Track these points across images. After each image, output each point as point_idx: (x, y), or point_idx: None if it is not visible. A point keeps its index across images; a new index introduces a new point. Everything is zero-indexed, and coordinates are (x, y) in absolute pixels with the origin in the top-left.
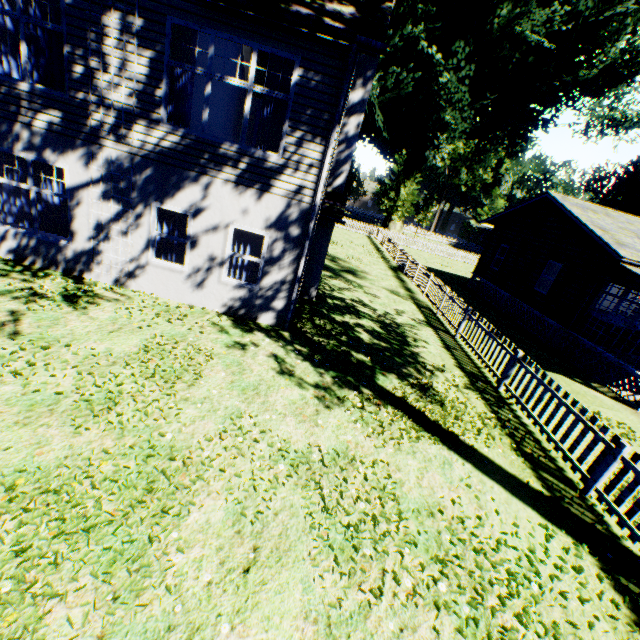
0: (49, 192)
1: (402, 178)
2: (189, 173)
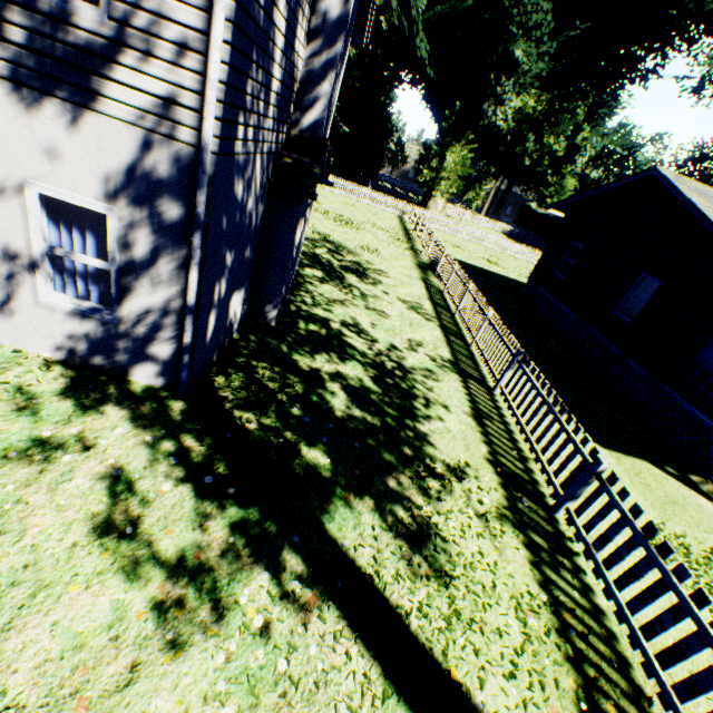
0: None
1: (450, 139)
2: None
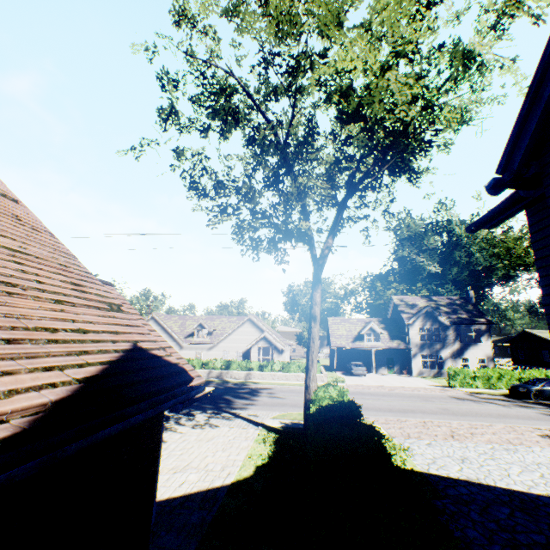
0: (439, 360)
1: None
2: (465, 350)
